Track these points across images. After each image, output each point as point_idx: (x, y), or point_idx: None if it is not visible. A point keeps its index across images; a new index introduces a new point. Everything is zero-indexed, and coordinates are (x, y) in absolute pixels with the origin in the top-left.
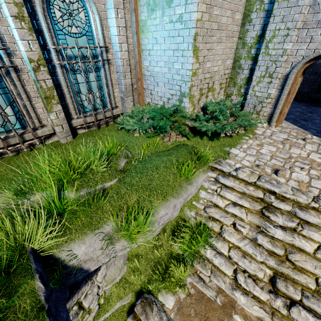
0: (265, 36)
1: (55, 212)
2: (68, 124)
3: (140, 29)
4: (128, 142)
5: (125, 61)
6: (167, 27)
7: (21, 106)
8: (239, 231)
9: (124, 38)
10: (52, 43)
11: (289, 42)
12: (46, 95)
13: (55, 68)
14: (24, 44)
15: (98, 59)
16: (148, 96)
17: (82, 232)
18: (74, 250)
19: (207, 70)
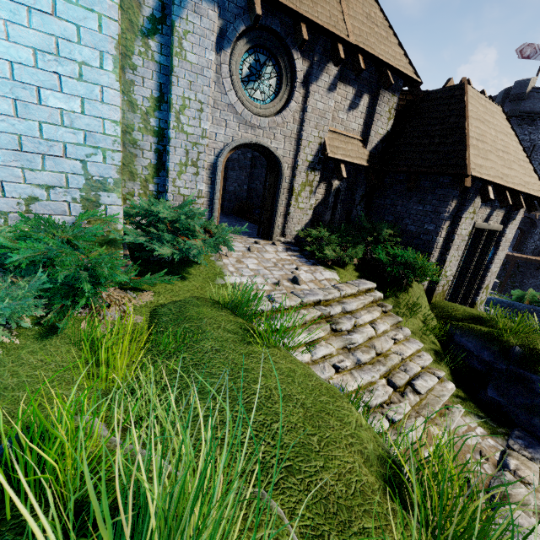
0: (172, 103)
1: None
2: None
3: None
4: None
5: None
6: None
7: None
8: (344, 370)
9: None
10: None
11: (207, 121)
12: None
13: None
14: None
15: None
16: None
17: None
18: None
19: None
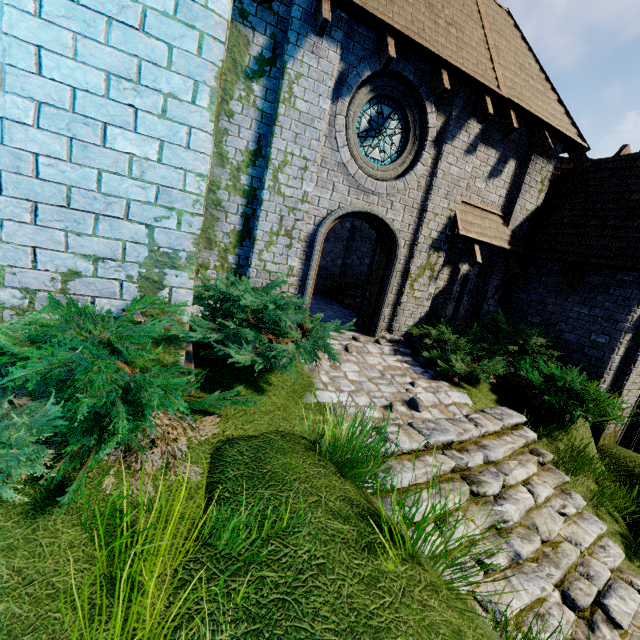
0: (271, 158)
1: None
2: None
3: None
4: None
5: None
6: None
7: None
8: (495, 571)
9: None
10: None
11: (310, 182)
12: None
13: None
14: None
15: None
16: None
17: None
18: None
19: None
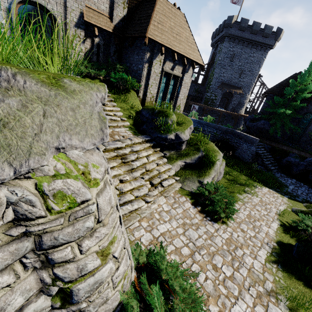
0: None
1: None
2: None
3: None
4: None
5: None
6: None
7: None
8: None
9: None
10: None
11: None
12: None
13: None
14: None
15: None
16: None
17: None
18: None
19: None
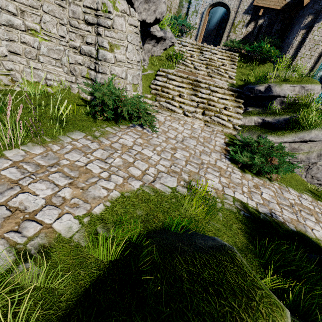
0: None
1: None
2: None
3: None
4: None
5: None
6: None
7: None
8: (193, 57)
9: None
10: None
11: None
12: None
13: None
14: None
15: None
16: None
17: None
18: None
19: None
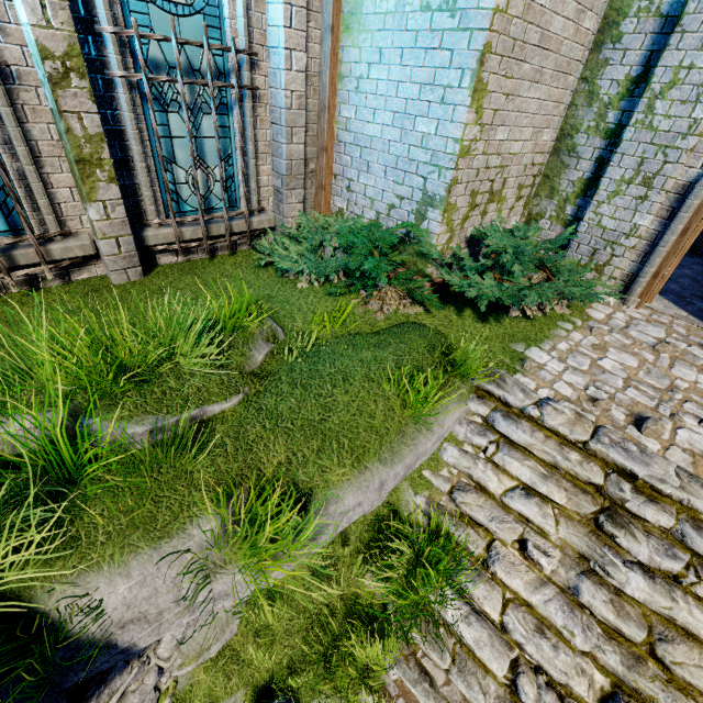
0: (651, 82)
1: (60, 475)
2: (136, 238)
3: (342, 21)
4: (280, 302)
5: (296, 99)
6: (413, 23)
7: (13, 175)
8: (534, 562)
9: (301, 37)
10: (110, 19)
11: None
12: (82, 153)
13: (114, 89)
14: (30, 4)
15: (227, 82)
16: (341, 194)
17: (123, 543)
18: (96, 593)
19: (497, 147)
